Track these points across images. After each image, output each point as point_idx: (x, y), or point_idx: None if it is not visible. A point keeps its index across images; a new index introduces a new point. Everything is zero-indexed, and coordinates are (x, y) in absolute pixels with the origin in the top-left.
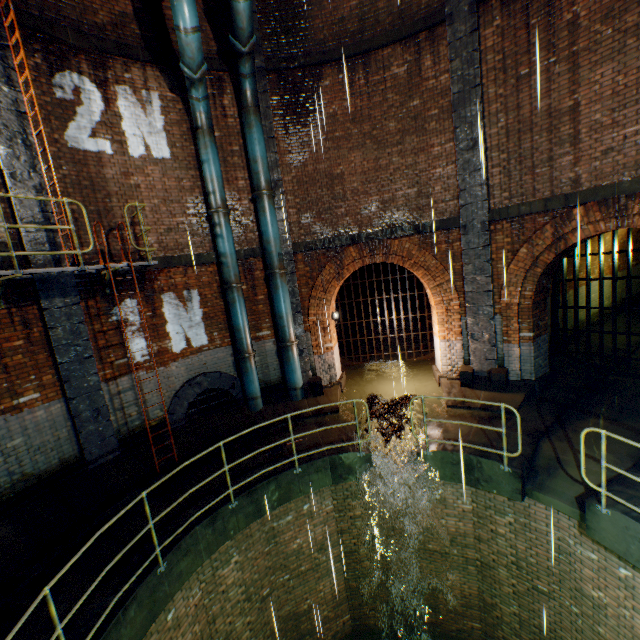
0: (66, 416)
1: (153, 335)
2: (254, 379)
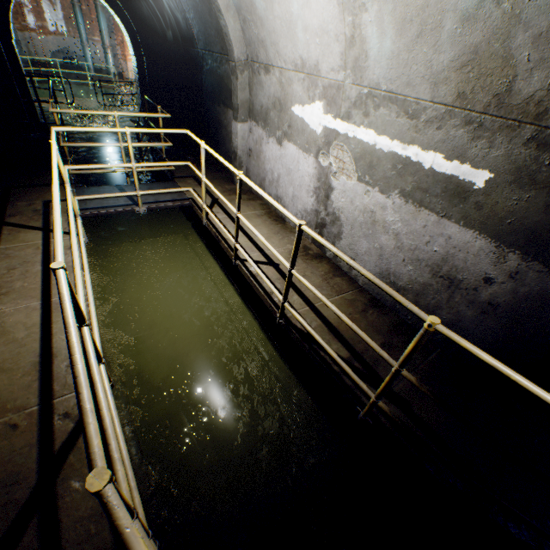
0: None
1: (39, 17)
2: (90, 60)
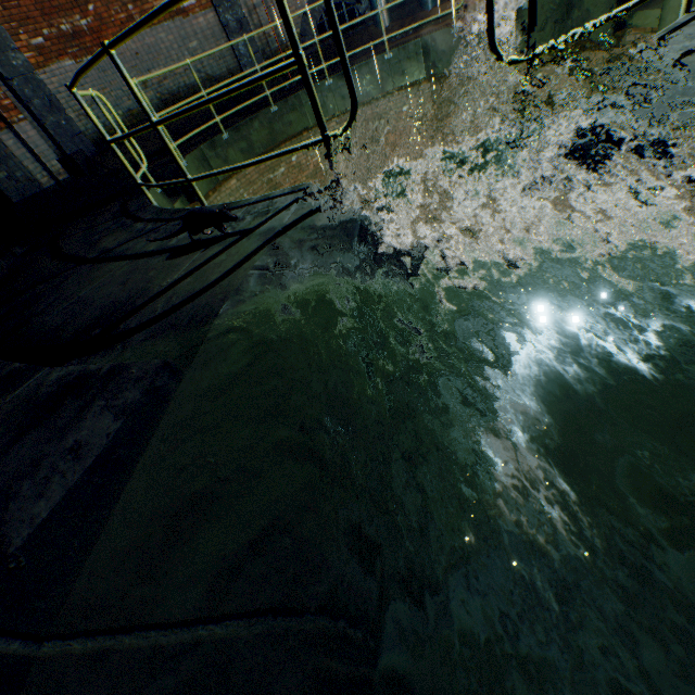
0: (220, 29)
1: None
2: None
